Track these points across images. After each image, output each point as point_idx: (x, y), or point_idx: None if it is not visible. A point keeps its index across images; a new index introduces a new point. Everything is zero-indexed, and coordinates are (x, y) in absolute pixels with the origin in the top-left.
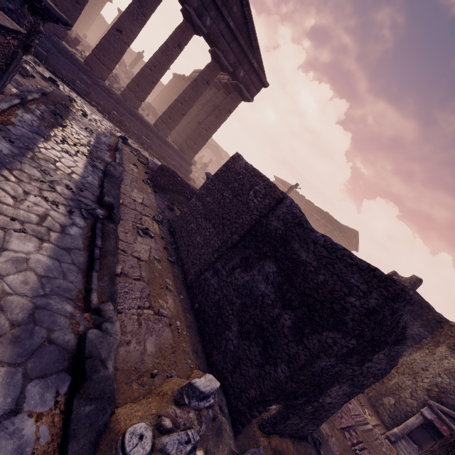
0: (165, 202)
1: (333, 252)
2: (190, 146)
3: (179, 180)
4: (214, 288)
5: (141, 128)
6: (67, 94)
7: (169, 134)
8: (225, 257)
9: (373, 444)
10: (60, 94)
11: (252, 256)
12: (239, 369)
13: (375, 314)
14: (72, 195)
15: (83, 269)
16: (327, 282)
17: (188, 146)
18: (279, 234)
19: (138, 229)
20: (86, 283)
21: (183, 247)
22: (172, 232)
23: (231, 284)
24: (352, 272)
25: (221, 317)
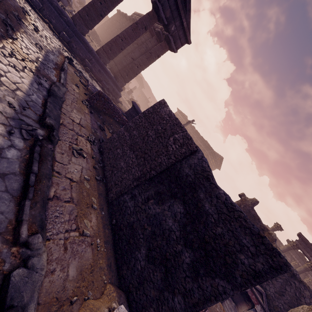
0: (98, 123)
1: (231, 211)
2: (123, 76)
3: (112, 106)
4: (130, 211)
5: (86, 52)
6: (22, 5)
7: (108, 62)
8: (142, 187)
9: (212, 308)
10: (14, 4)
11: (164, 192)
12: (143, 288)
13: (260, 277)
14: (13, 114)
15: (16, 196)
16: (223, 236)
17: (122, 75)
18: (189, 181)
19: (73, 150)
20: (17, 211)
21: (108, 166)
22: (101, 151)
23: (144, 212)
24: (245, 234)
25: (133, 238)
